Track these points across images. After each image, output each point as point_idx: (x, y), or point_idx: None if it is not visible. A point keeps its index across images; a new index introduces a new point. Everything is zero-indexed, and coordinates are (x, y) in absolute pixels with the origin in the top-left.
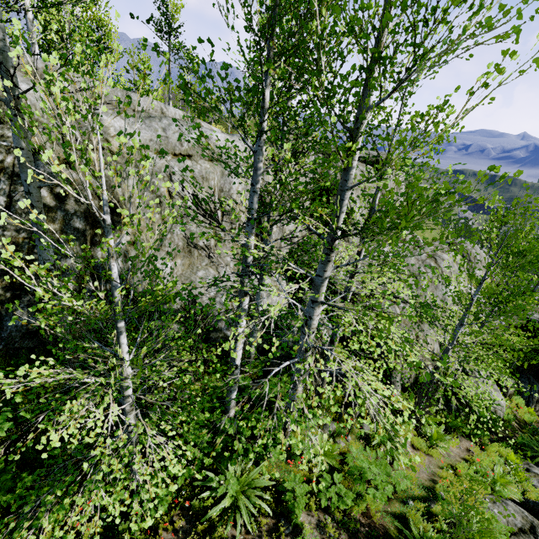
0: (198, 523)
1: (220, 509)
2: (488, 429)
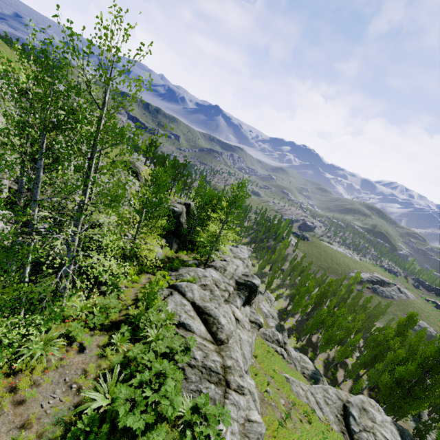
0: (23, 373)
1: (35, 359)
2: (156, 266)
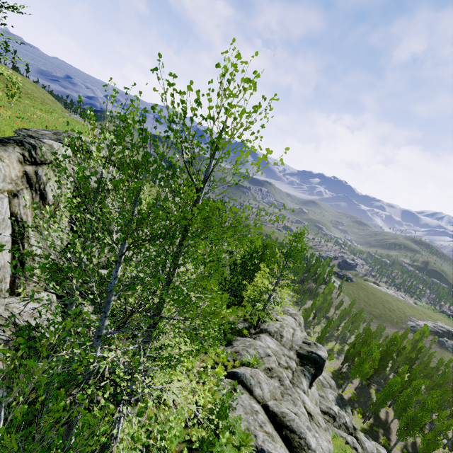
0: None
1: None
2: None
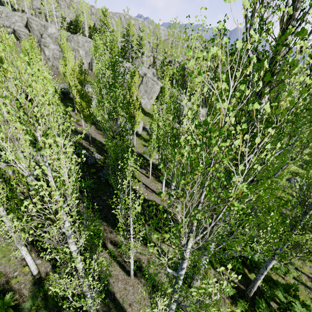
0: None
1: None
2: None
